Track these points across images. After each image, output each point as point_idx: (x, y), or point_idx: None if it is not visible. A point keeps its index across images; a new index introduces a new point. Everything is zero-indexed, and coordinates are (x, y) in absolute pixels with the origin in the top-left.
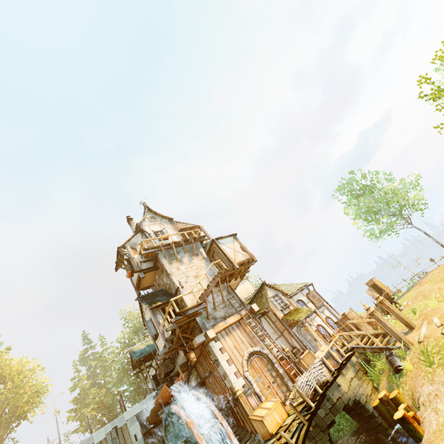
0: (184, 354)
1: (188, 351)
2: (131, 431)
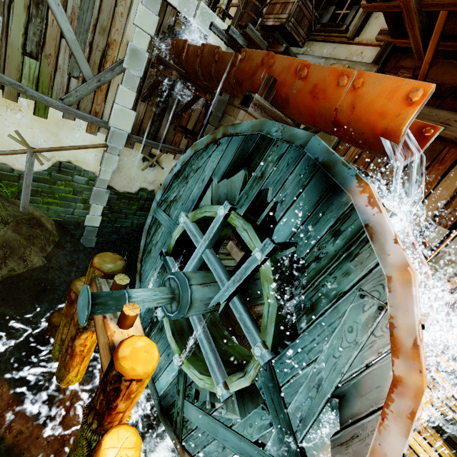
0: (378, 63)
1: (384, 70)
2: (135, 13)
